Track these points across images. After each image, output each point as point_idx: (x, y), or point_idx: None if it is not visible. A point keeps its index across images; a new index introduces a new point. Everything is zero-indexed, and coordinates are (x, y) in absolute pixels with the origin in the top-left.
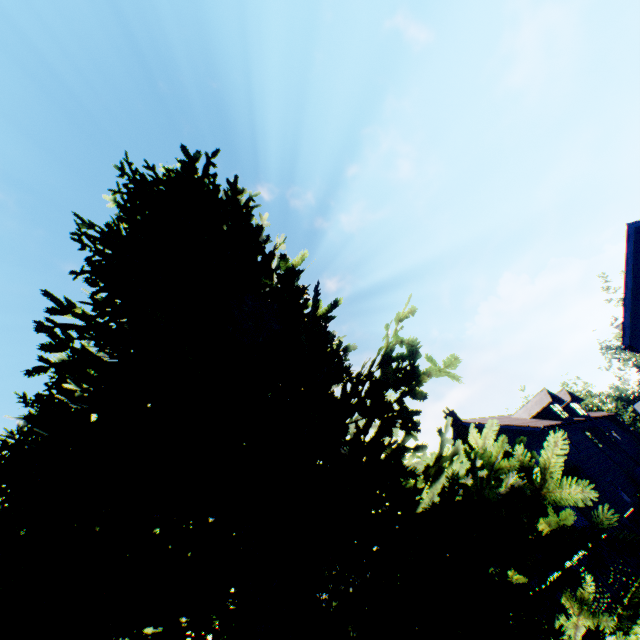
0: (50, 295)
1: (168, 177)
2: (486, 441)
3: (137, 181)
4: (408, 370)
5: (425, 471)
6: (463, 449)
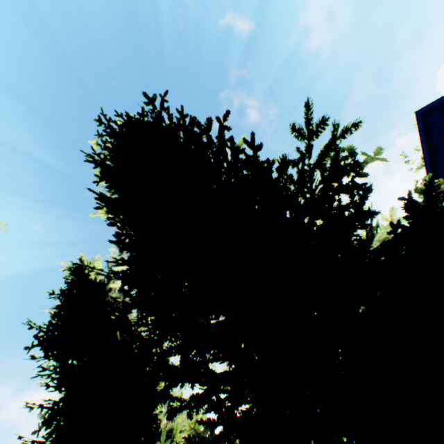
0: (92, 191)
1: (143, 110)
2: (392, 218)
3: (111, 127)
4: (352, 163)
5: (366, 235)
6: (399, 197)
